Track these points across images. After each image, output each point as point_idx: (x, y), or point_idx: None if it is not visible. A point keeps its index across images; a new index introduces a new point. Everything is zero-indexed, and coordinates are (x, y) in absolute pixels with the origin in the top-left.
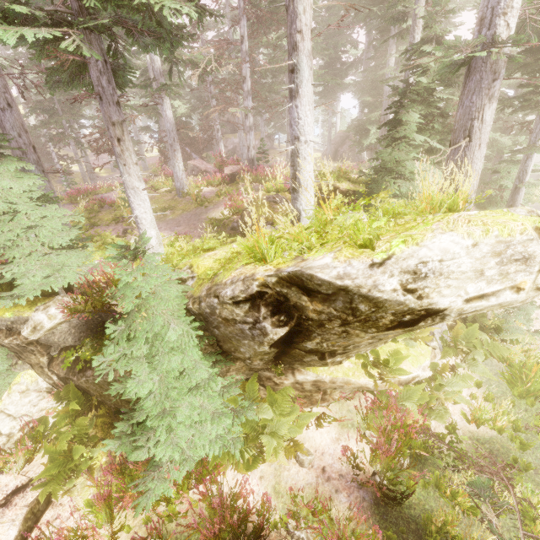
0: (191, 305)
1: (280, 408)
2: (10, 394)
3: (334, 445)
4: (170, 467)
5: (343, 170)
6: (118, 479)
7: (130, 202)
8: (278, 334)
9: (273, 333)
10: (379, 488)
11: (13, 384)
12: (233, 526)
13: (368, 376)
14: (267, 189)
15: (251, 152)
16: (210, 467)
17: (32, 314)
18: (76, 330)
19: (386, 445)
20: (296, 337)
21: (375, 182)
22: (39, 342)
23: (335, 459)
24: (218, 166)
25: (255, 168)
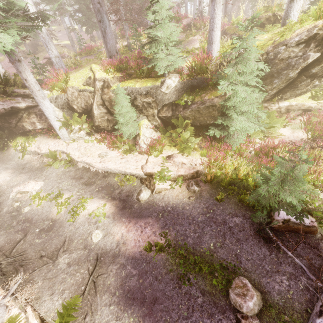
0: (261, 57)
1: (272, 118)
2: (143, 128)
3: (292, 134)
4: (238, 137)
5: (281, 3)
6: (211, 147)
7: (214, 13)
8: (313, 58)
9: (312, 58)
10: (322, 138)
11: (142, 124)
12: (273, 148)
13: (314, 100)
14: (233, 22)
15: (201, 6)
16: (252, 137)
17: (159, 83)
18: (176, 92)
19: (322, 126)
20: (311, 65)
21: (315, 3)
22: (156, 101)
23: (295, 137)
24: (176, 20)
25: (203, 18)
